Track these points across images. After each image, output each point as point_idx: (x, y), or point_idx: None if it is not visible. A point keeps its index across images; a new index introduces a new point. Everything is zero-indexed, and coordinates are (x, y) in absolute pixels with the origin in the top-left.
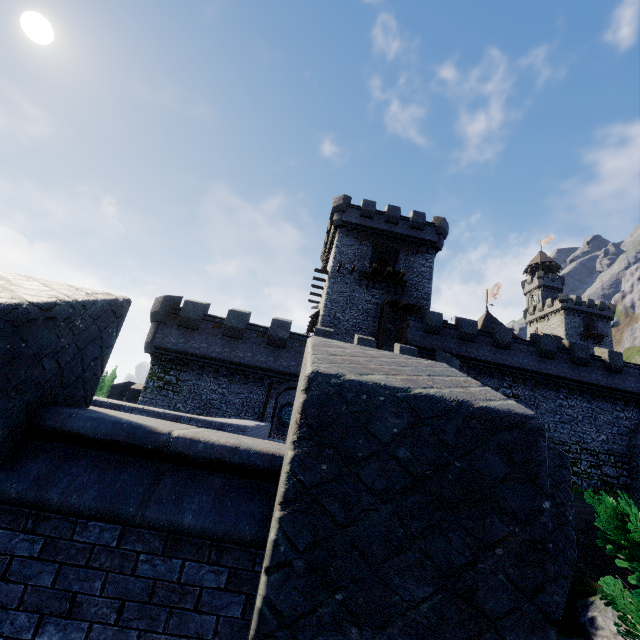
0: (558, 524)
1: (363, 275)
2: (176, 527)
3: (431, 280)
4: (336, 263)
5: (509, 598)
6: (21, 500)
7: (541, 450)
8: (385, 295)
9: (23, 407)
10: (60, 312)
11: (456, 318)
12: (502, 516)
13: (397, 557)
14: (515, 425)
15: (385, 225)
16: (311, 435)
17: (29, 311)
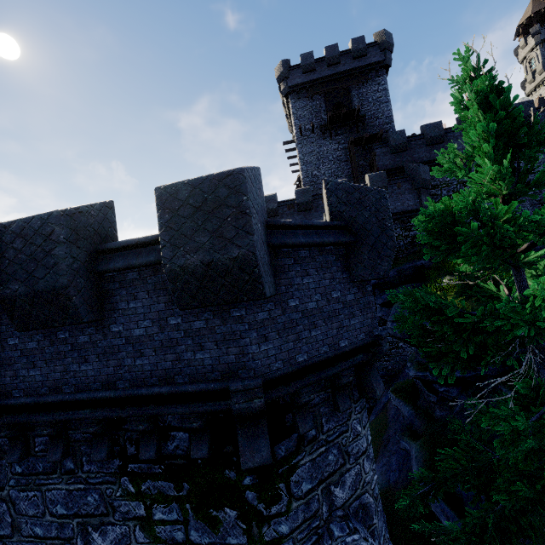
0: (381, 231)
1: (324, 128)
2: (149, 262)
3: (388, 102)
4: (297, 129)
5: (234, 232)
6: (103, 270)
7: (241, 180)
8: (349, 137)
9: (90, 245)
10: (83, 209)
11: (420, 127)
12: (229, 208)
13: (196, 233)
14: (229, 175)
15: (328, 70)
16: (160, 208)
17: (71, 210)
